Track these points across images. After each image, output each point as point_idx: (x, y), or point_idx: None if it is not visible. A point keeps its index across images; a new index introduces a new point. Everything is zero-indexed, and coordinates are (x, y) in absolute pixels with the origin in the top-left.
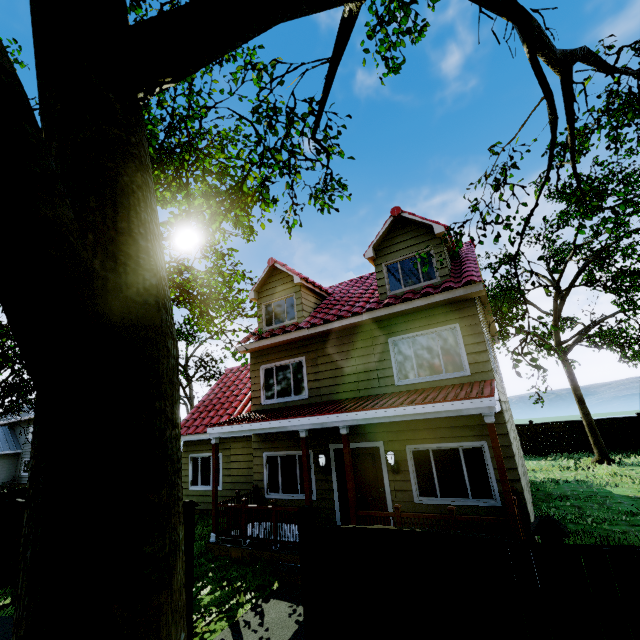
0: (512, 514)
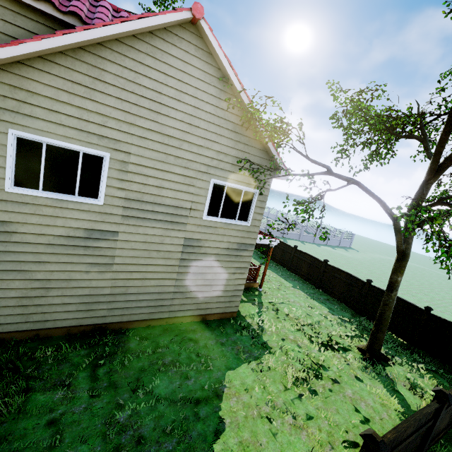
0: None
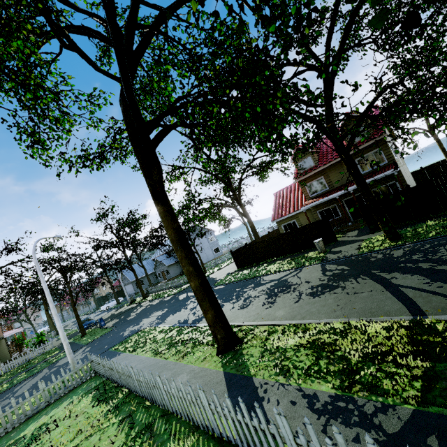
0: None
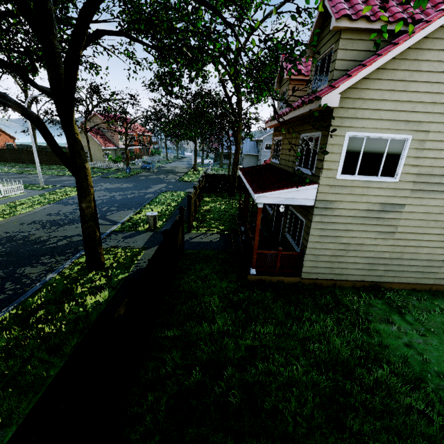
0: (253, 248)
